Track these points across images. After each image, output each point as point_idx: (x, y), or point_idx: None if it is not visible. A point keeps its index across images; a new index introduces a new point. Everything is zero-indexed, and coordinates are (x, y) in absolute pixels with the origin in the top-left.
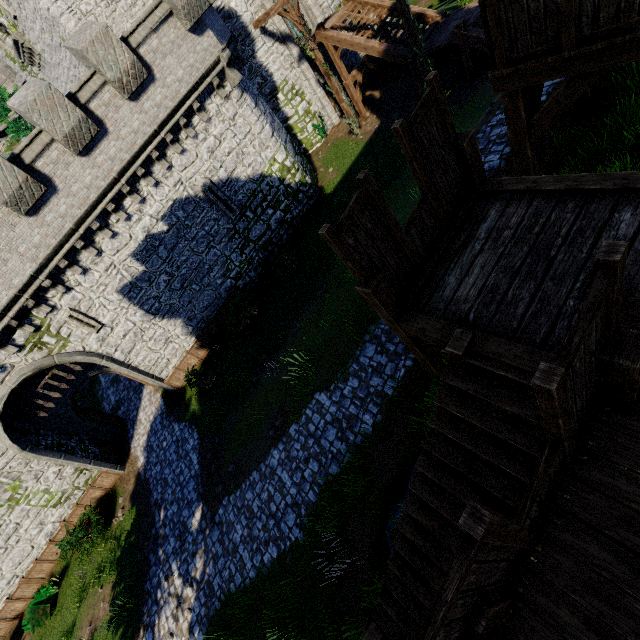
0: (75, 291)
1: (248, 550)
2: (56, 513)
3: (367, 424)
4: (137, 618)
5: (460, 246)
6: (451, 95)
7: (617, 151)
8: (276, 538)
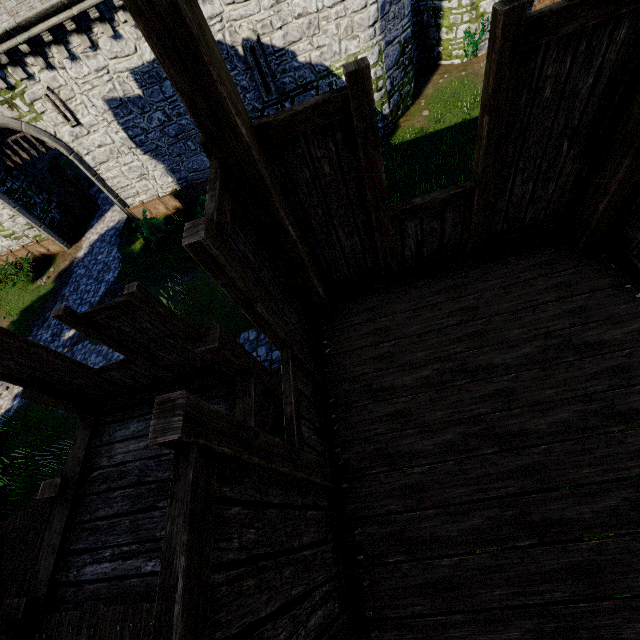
0: (58, 73)
1: None
2: (6, 242)
3: None
4: None
5: None
6: None
7: None
8: None
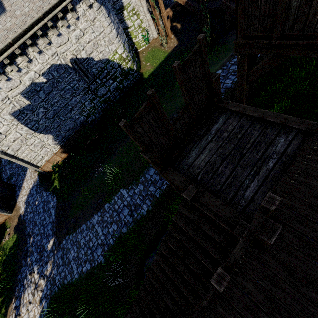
0: None
1: (75, 264)
2: None
3: (144, 210)
4: (12, 293)
5: (201, 135)
6: (216, 38)
7: (285, 95)
8: (91, 260)
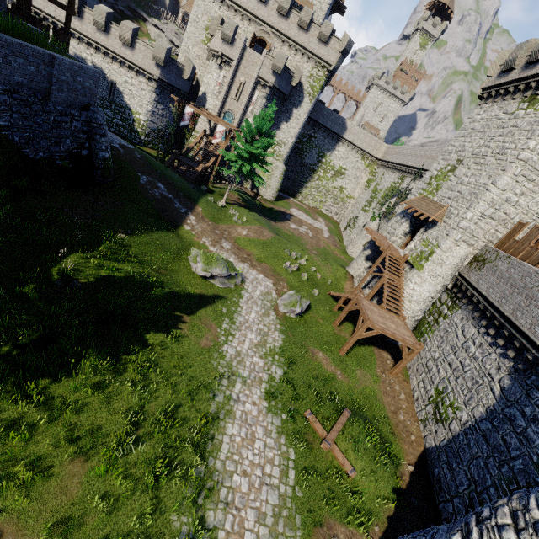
0: None
1: None
2: None
3: None
4: None
5: None
6: None
7: None
8: None
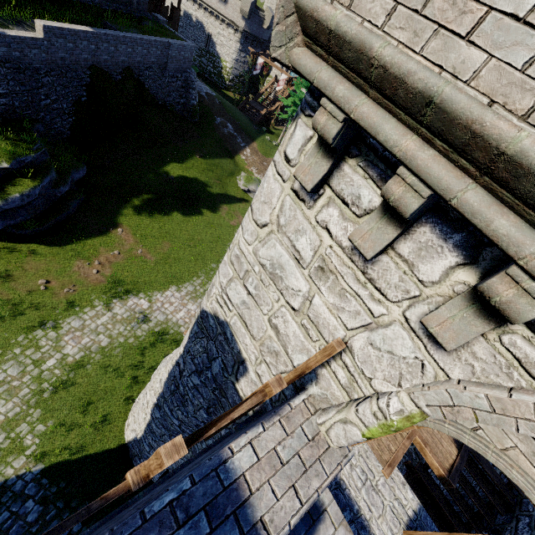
0: None
1: None
2: None
3: None
4: None
5: None
6: None
7: None
8: None
